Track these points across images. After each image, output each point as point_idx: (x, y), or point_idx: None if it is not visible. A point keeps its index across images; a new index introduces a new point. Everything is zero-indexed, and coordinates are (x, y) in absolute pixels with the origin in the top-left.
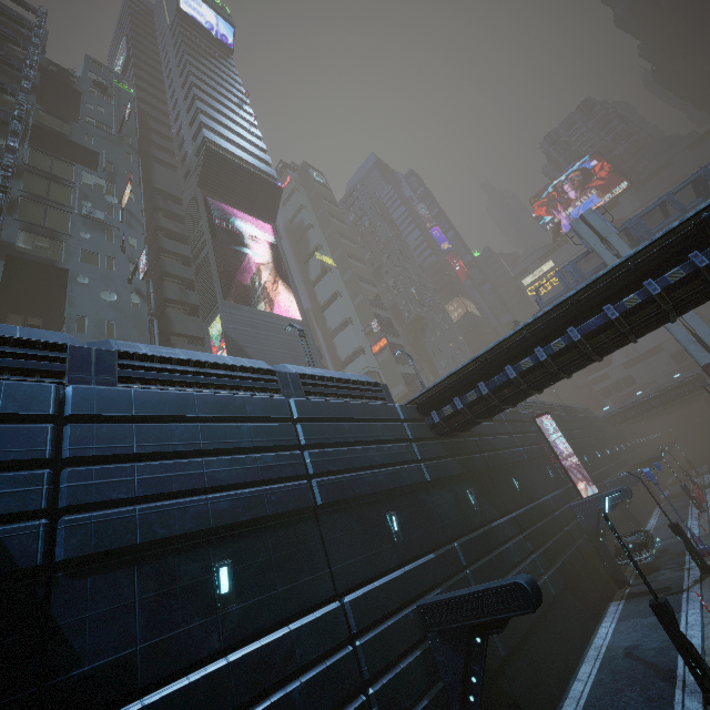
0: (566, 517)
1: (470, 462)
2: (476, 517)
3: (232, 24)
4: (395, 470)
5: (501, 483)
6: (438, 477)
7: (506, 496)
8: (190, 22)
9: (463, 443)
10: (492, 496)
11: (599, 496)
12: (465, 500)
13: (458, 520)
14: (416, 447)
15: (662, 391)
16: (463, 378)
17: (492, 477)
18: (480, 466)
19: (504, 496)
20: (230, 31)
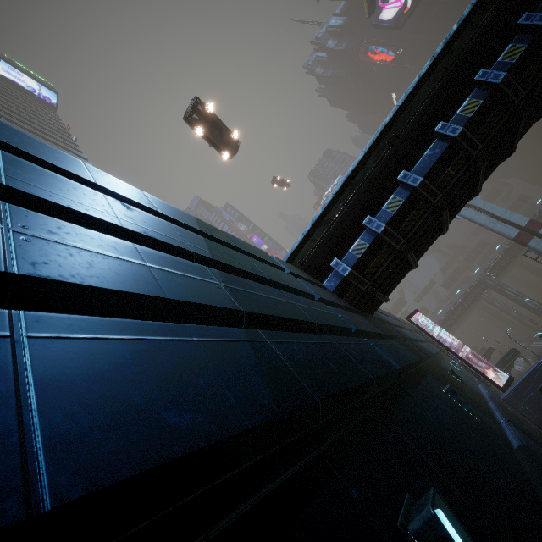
0: (517, 412)
1: (410, 347)
2: (495, 438)
3: (55, 92)
4: (327, 340)
5: (450, 378)
6: (404, 364)
7: (470, 395)
8: (10, 84)
9: (383, 324)
10: (464, 397)
11: (531, 372)
12: (458, 408)
13: (497, 456)
14: (336, 311)
15: (462, 298)
16: (368, 182)
17: (438, 371)
18: (422, 354)
19: (469, 395)
20: (53, 96)
